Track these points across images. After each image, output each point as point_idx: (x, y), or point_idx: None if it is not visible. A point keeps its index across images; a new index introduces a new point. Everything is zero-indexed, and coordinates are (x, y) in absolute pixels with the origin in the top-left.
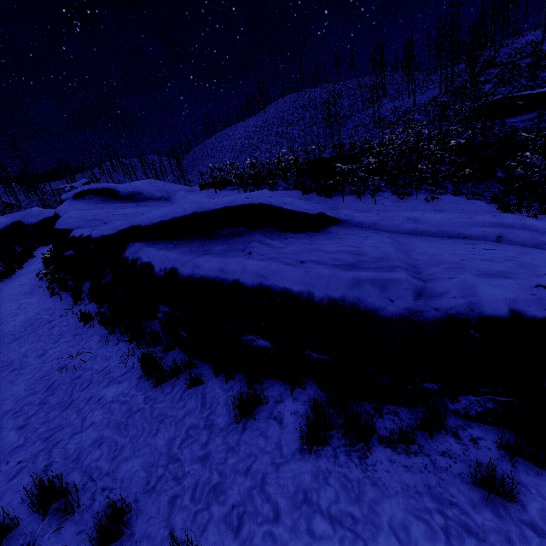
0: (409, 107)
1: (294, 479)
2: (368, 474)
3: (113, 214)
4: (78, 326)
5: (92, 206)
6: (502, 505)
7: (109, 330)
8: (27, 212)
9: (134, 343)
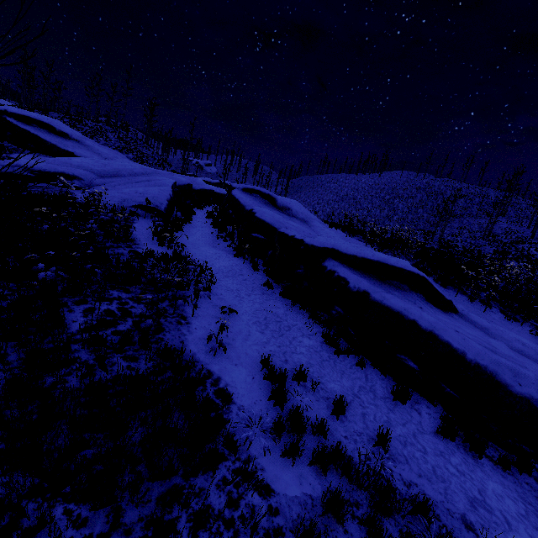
0: (525, 235)
1: (433, 443)
2: (478, 465)
3: (287, 222)
4: (262, 288)
5: (260, 204)
6: None
7: (293, 303)
8: (194, 179)
9: (312, 319)
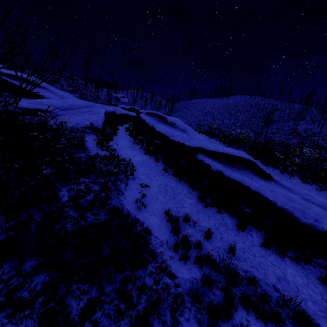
0: (316, 131)
1: (259, 251)
2: (283, 261)
3: (174, 132)
4: (162, 172)
5: (157, 122)
6: (326, 287)
7: (180, 179)
8: (116, 108)
9: (191, 188)
